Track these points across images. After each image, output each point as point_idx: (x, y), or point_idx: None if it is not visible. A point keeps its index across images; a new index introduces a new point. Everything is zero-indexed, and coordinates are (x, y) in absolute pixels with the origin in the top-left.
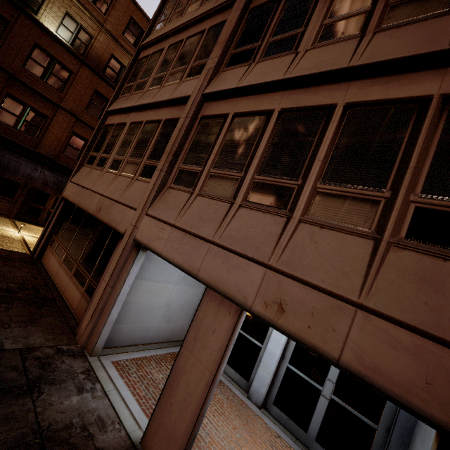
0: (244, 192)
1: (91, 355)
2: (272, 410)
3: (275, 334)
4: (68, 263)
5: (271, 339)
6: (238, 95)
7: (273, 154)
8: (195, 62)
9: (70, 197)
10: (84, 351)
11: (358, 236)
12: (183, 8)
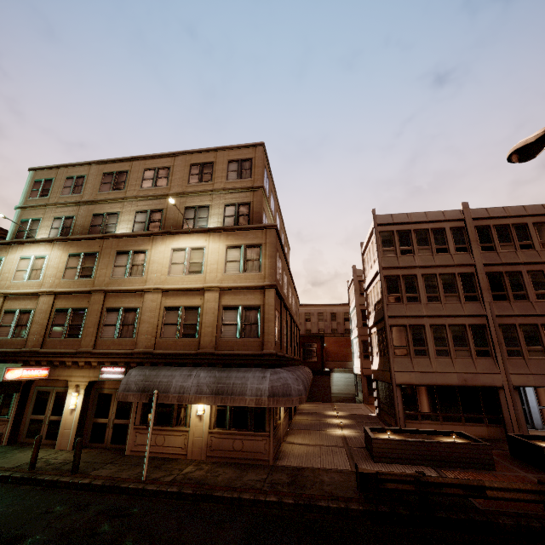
0: None
1: None
2: (544, 427)
3: (529, 398)
4: (451, 419)
5: (529, 401)
6: (514, 316)
7: None
8: (464, 293)
9: (413, 382)
10: None
11: None
12: (412, 249)
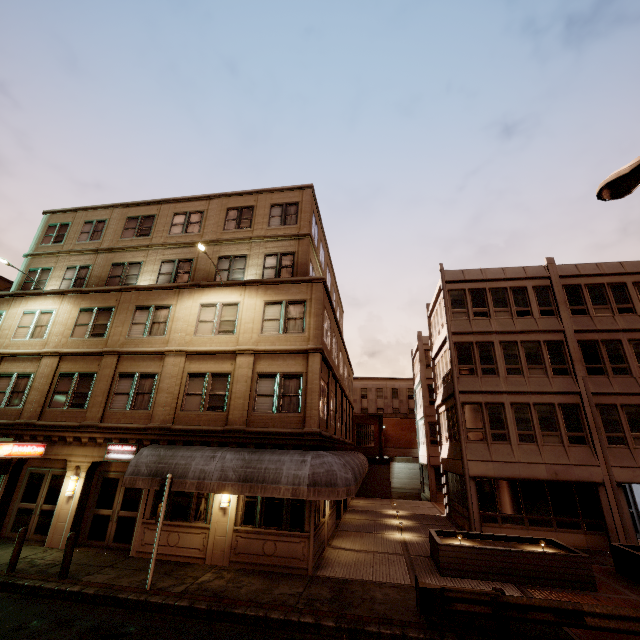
0: None
1: None
2: None
3: (638, 499)
4: (539, 523)
5: (638, 503)
6: (614, 394)
7: None
8: (552, 364)
9: (491, 474)
10: None
11: None
12: (487, 311)
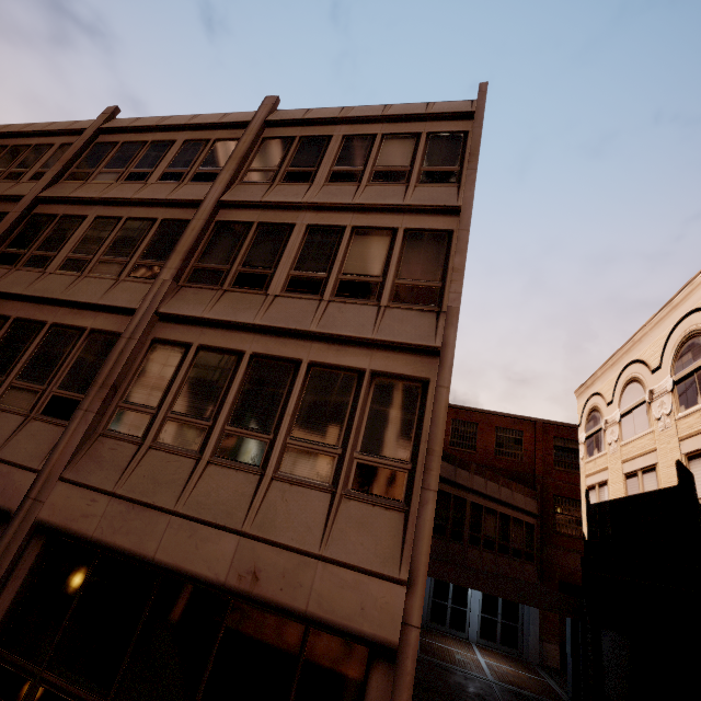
0: None
1: None
2: None
3: None
4: None
5: None
6: None
7: None
8: None
9: None
10: None
11: (20, 415)
12: None
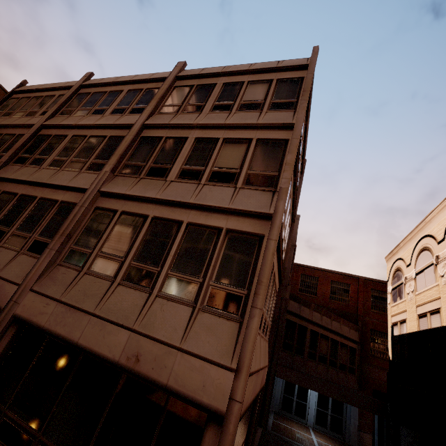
0: None
1: None
2: None
3: None
4: None
5: None
6: (10, 181)
7: (7, 215)
8: (1, 153)
9: None
10: None
11: (15, 251)
12: (13, 112)
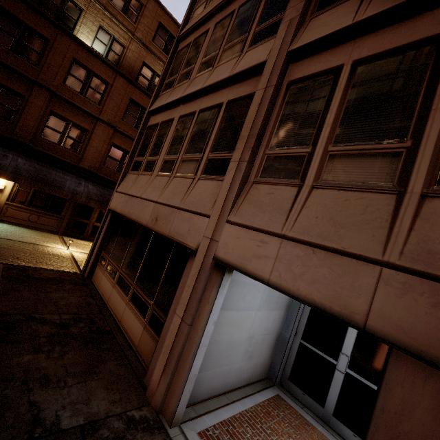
0: (425, 171)
1: (171, 425)
2: None
3: None
4: (122, 284)
5: None
6: (354, 36)
7: None
8: (260, 25)
9: (118, 209)
10: (161, 418)
11: None
12: None
